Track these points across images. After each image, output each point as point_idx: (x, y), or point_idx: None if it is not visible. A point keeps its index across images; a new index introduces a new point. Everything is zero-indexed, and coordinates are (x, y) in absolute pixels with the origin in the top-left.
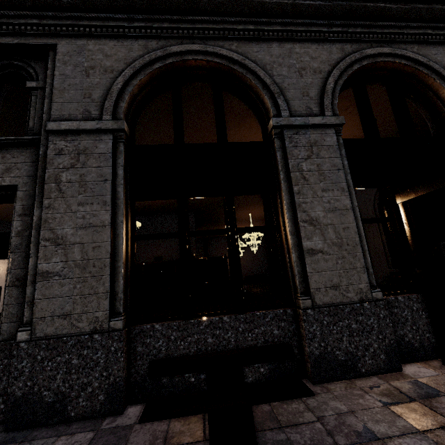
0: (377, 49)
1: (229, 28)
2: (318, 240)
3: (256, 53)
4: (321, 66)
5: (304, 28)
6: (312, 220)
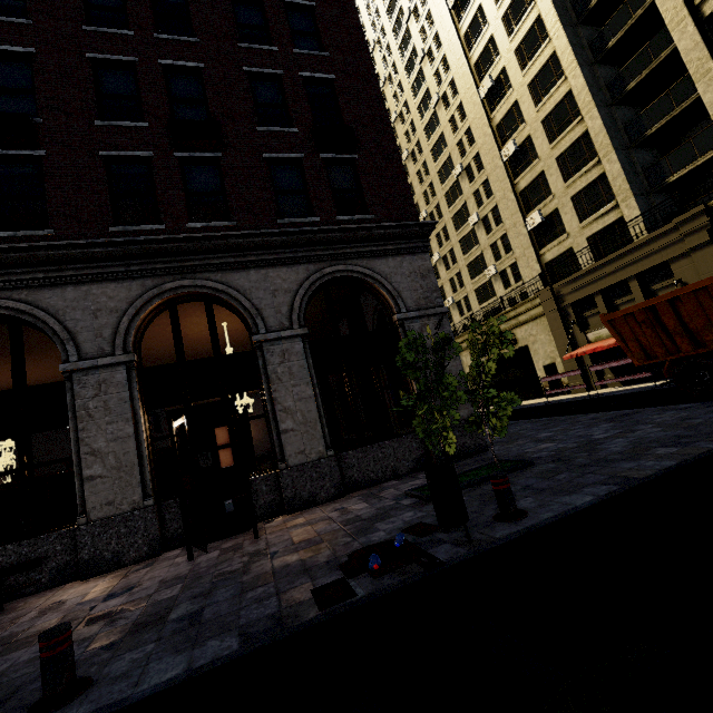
0: (177, 283)
1: (16, 279)
2: (99, 467)
3: (48, 299)
4: (119, 305)
5: (100, 271)
6: (94, 451)
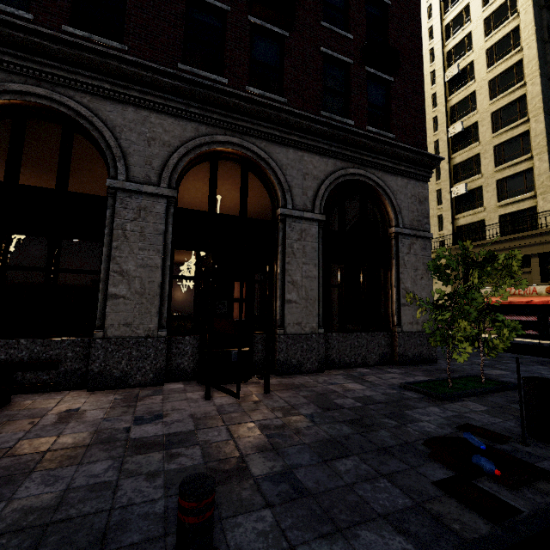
0: (227, 138)
1: (83, 81)
2: (124, 288)
3: (109, 112)
4: (172, 140)
5: (162, 102)
6: (123, 271)
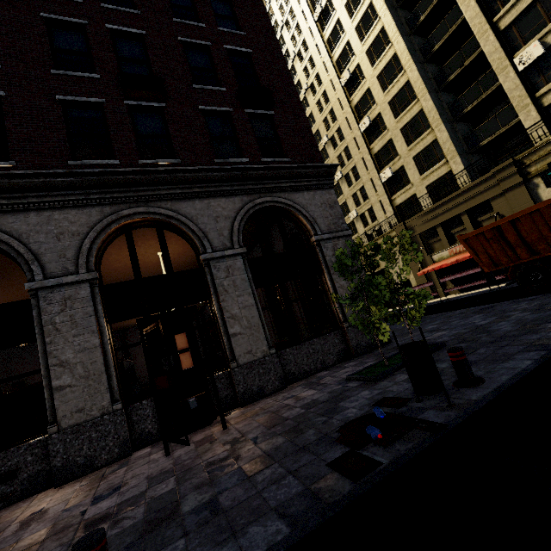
0: (133, 210)
1: None
2: (68, 377)
3: (12, 224)
4: (80, 229)
5: (61, 198)
6: (63, 362)
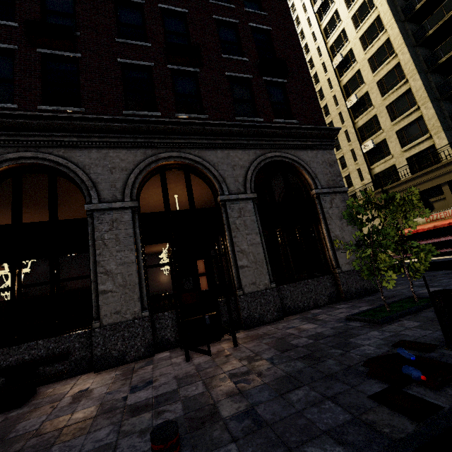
0: (168, 153)
1: (57, 140)
2: (110, 284)
3: (79, 157)
4: (128, 165)
5: (116, 140)
6: (107, 271)
